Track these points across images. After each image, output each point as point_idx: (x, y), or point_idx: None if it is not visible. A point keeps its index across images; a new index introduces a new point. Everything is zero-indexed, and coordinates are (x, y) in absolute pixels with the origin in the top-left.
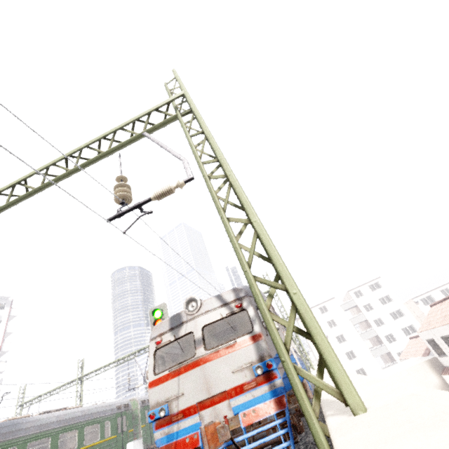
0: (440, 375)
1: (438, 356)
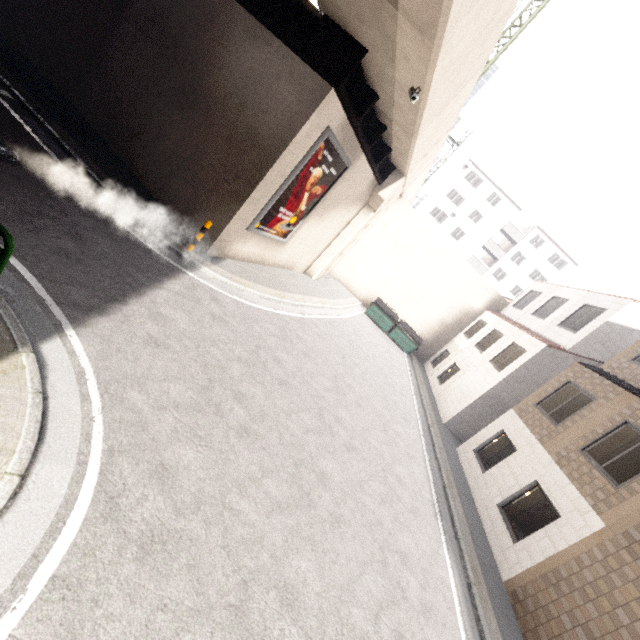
0: (485, 310)
1: (513, 306)
